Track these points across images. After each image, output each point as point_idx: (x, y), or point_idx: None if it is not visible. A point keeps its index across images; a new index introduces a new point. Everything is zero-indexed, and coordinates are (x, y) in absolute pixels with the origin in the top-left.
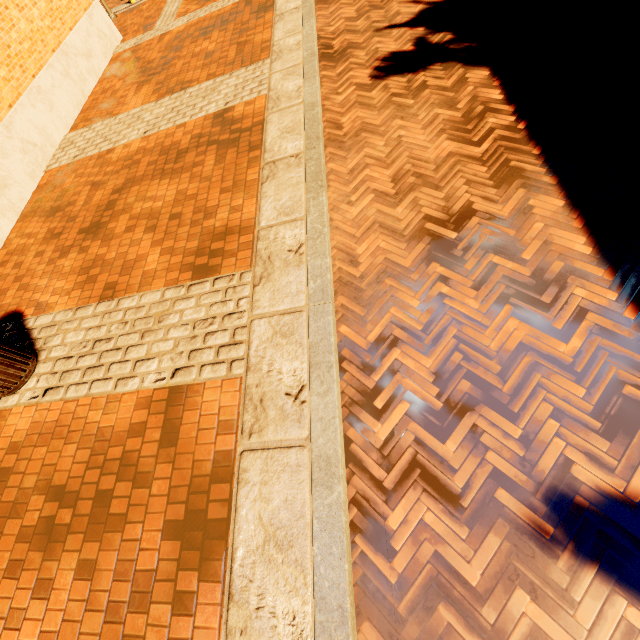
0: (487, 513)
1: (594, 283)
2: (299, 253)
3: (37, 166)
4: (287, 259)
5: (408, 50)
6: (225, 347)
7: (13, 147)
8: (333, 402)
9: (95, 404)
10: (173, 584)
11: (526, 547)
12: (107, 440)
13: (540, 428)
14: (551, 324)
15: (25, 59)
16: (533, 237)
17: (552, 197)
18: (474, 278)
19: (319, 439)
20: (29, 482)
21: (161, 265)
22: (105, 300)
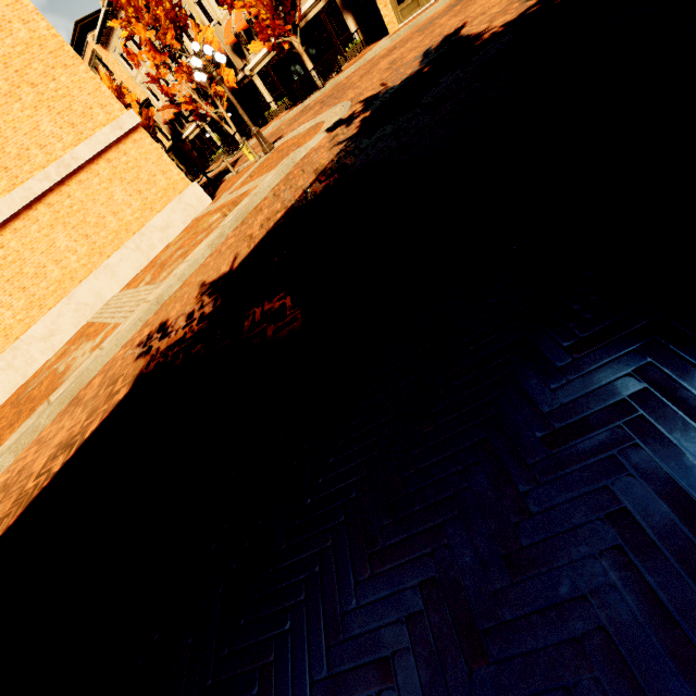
0: None
1: None
2: None
3: (84, 318)
4: None
5: (167, 325)
6: None
7: (69, 309)
8: None
9: None
10: None
11: None
12: None
13: None
14: None
15: (106, 247)
16: None
17: None
18: None
19: None
20: None
21: None
22: None
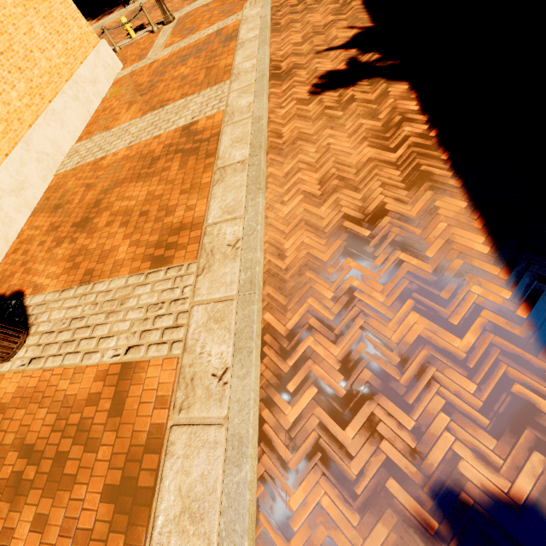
0: (378, 502)
1: (490, 281)
2: (236, 247)
3: (49, 171)
4: (225, 252)
5: (341, 69)
6: (169, 329)
7: (30, 157)
8: (250, 385)
9: (65, 374)
10: (105, 544)
11: (411, 540)
12: (70, 406)
13: (432, 421)
14: (448, 319)
15: (44, 89)
16: (437, 236)
17: (456, 199)
18: (382, 273)
19: (235, 419)
20: (9, 439)
21: (129, 255)
22: (84, 284)
